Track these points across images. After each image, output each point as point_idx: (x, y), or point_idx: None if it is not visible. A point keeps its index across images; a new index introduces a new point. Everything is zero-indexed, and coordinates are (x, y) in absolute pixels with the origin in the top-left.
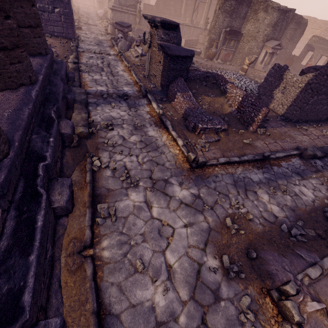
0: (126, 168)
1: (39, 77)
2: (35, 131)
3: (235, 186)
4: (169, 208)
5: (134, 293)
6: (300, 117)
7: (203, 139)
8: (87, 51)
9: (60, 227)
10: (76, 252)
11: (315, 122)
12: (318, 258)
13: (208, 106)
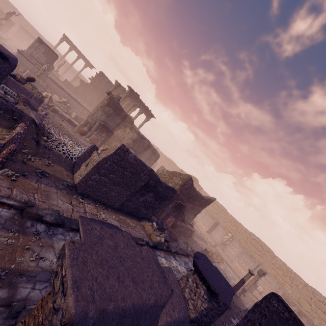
0: None
1: None
2: None
3: None
4: None
5: None
6: (87, 191)
7: None
8: None
9: None
10: None
11: (106, 205)
12: None
13: None
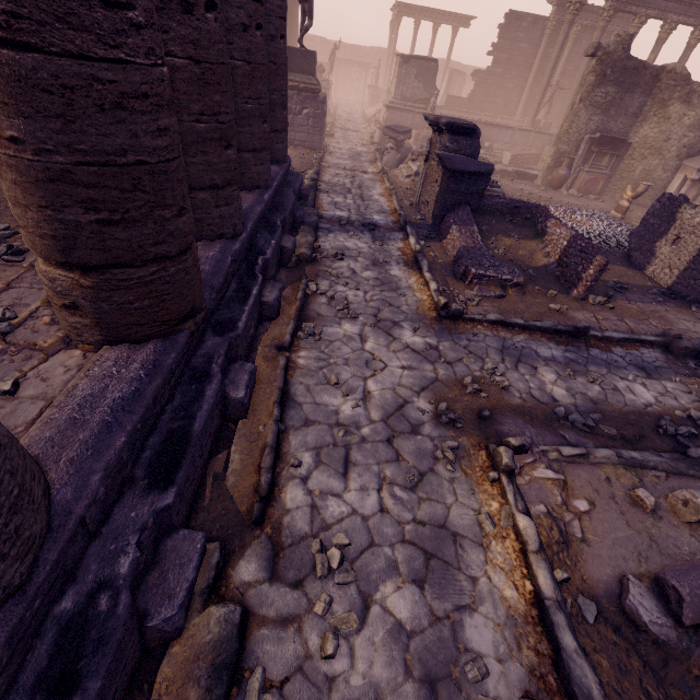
0: (347, 301)
1: (274, 184)
2: (260, 232)
3: (501, 353)
4: (389, 348)
5: (320, 397)
6: None
7: (475, 291)
8: (334, 167)
9: (262, 327)
10: (273, 346)
11: None
12: (591, 445)
13: (504, 252)
